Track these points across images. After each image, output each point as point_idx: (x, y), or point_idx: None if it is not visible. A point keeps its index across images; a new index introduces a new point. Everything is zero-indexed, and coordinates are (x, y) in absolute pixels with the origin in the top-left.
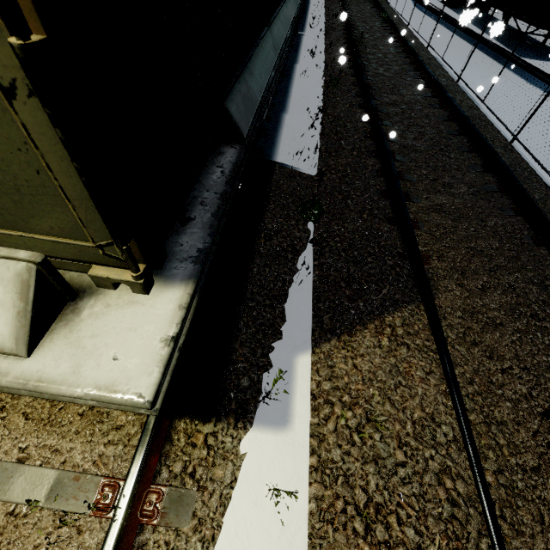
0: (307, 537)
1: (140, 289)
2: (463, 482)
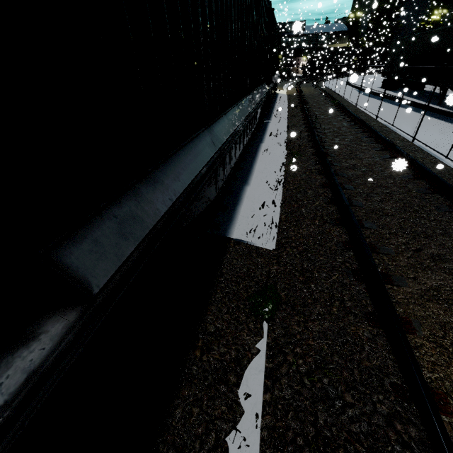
0: None
1: None
2: None
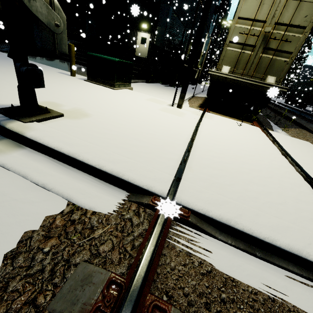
0: None
1: (280, 85)
2: None
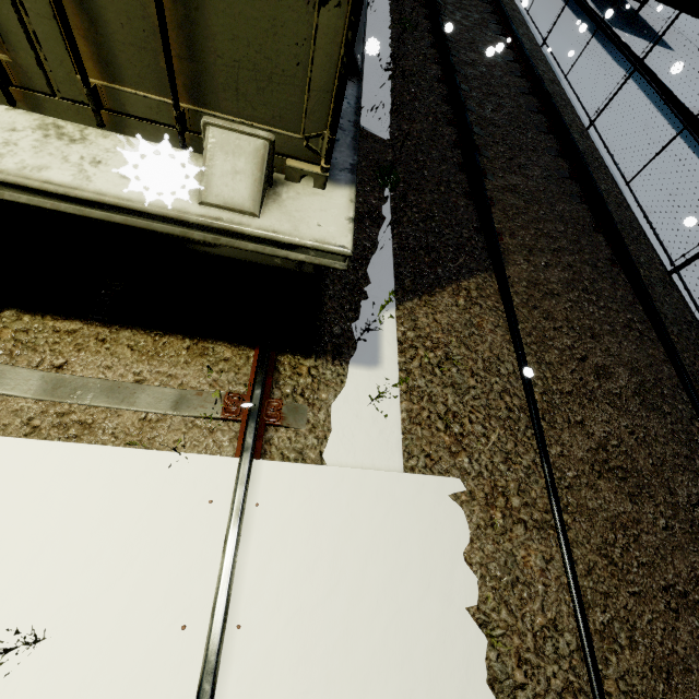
0: (399, 437)
1: (322, 183)
2: (518, 398)
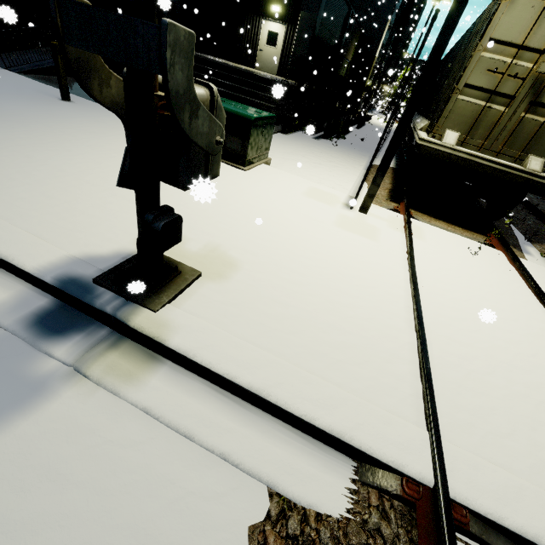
0: None
1: None
2: None
